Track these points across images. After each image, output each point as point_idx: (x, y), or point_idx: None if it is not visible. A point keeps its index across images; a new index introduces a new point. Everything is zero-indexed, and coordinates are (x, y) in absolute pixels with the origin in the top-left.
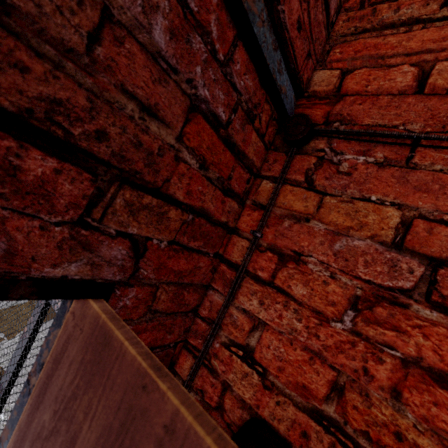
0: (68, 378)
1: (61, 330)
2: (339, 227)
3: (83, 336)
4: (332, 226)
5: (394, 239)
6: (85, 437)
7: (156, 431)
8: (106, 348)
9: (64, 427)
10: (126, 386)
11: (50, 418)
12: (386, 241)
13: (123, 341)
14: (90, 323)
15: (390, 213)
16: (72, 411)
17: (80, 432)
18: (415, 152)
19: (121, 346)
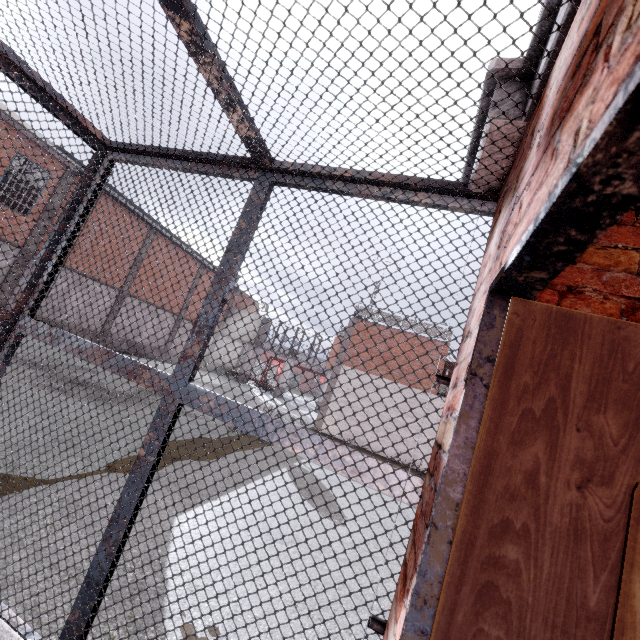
0: (538, 349)
1: (505, 327)
2: (600, 267)
3: (539, 322)
4: (594, 266)
5: (638, 270)
6: (579, 370)
7: (639, 342)
8: (570, 321)
9: (552, 375)
10: (602, 333)
11: (532, 377)
12: (634, 272)
13: (585, 313)
14: (542, 313)
15: (632, 255)
16: (556, 364)
17: (572, 370)
18: (638, 216)
19: (585, 316)
